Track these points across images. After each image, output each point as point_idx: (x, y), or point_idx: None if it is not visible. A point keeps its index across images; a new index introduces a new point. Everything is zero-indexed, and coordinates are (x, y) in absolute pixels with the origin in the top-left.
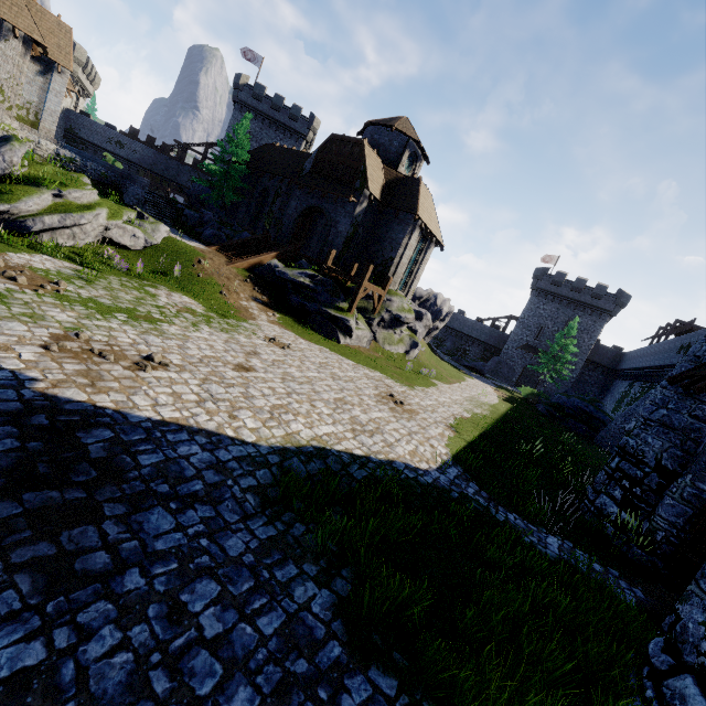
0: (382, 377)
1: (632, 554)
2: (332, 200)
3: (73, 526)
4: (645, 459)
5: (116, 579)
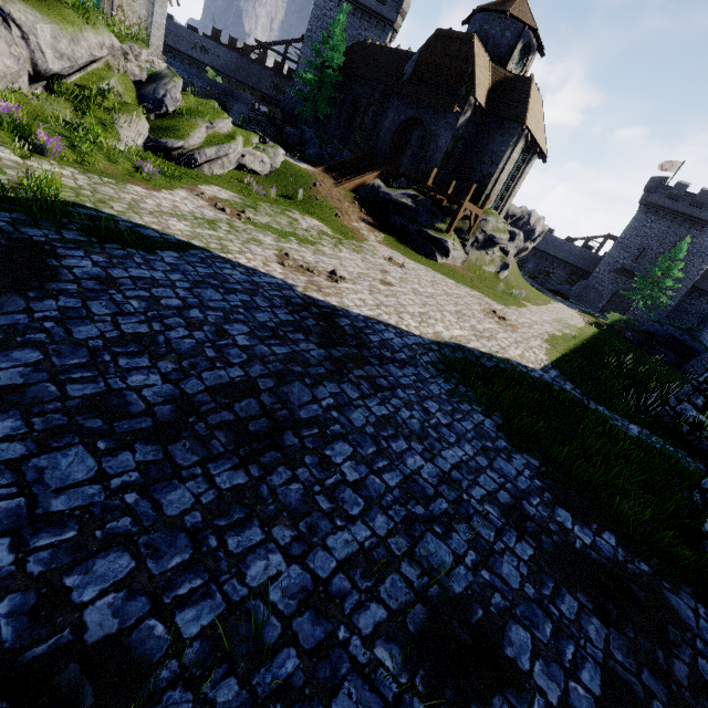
0: (481, 296)
1: (702, 446)
2: (433, 110)
3: (365, 365)
4: None
5: (394, 391)
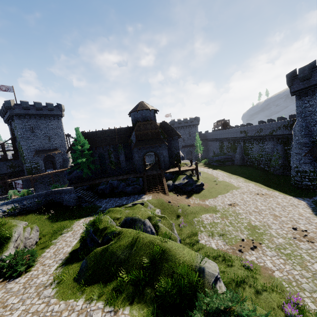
0: (238, 191)
1: None
2: (154, 146)
3: None
4: (307, 171)
5: None
